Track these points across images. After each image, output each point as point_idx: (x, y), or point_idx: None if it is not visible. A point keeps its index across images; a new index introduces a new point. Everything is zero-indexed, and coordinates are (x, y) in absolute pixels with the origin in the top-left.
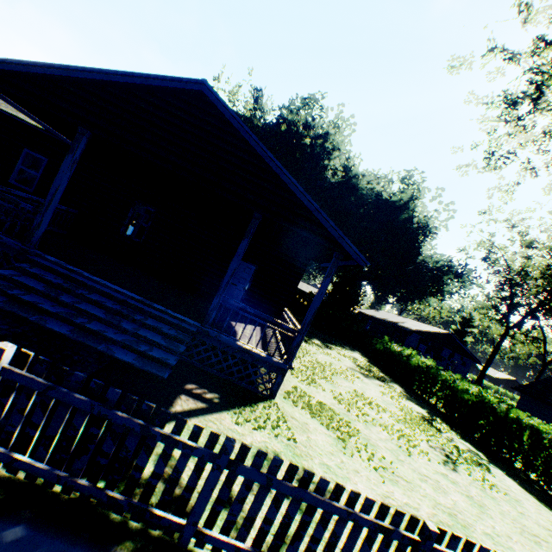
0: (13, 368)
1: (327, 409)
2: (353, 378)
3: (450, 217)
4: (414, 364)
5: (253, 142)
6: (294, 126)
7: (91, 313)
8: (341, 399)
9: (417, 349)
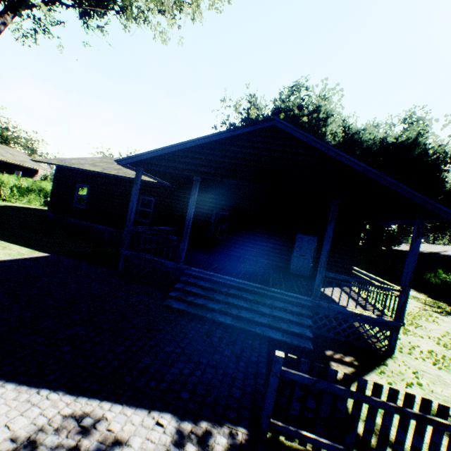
0: (287, 369)
1: (443, 357)
2: (432, 319)
3: None
4: None
5: (322, 148)
6: (288, 111)
7: (239, 305)
8: (445, 344)
9: None
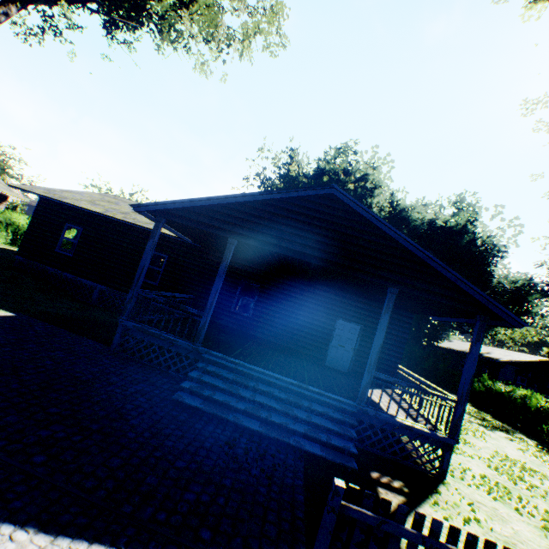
0: (347, 504)
1: (497, 484)
2: (479, 433)
3: (518, 233)
4: (535, 407)
5: (384, 228)
6: (333, 174)
7: (269, 405)
8: (496, 467)
9: (516, 383)
